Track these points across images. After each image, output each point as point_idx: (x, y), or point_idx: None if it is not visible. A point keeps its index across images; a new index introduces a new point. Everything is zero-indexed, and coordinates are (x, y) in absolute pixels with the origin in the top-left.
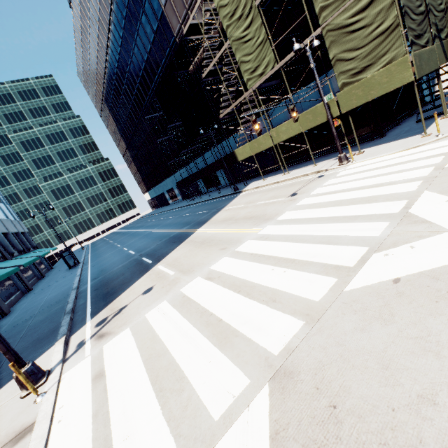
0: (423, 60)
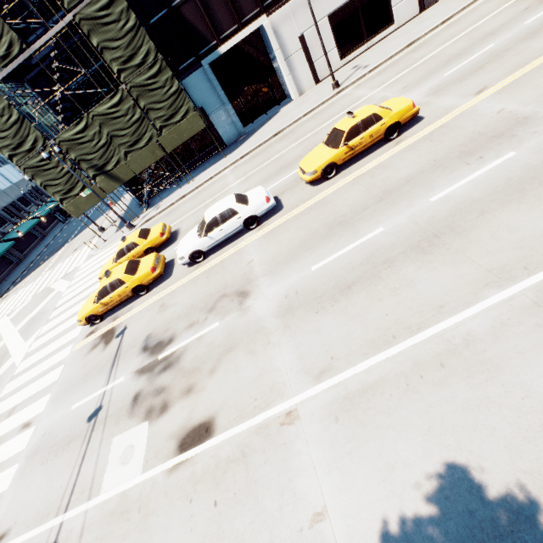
0: (81, 203)
